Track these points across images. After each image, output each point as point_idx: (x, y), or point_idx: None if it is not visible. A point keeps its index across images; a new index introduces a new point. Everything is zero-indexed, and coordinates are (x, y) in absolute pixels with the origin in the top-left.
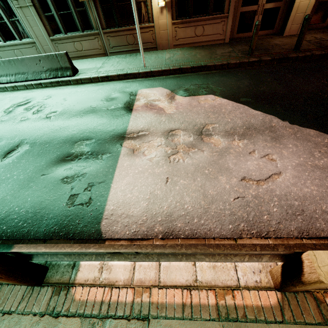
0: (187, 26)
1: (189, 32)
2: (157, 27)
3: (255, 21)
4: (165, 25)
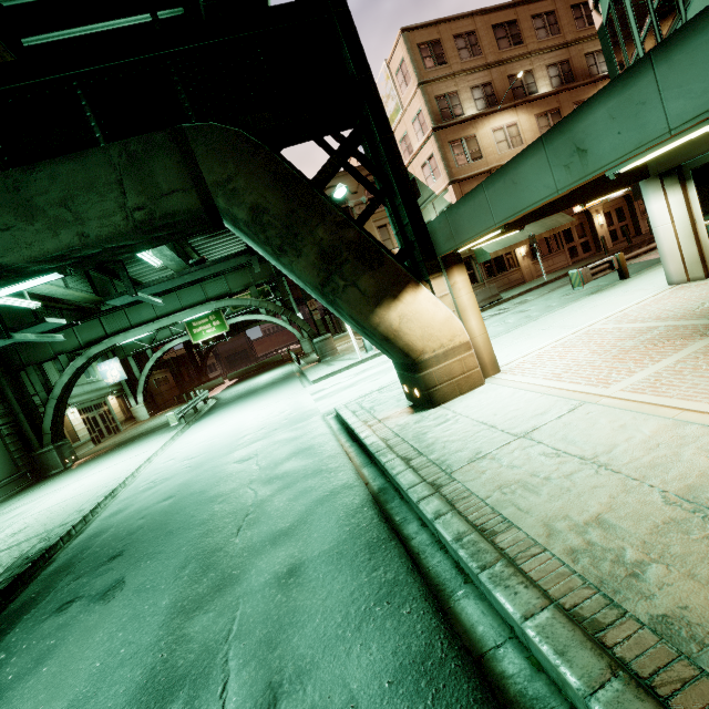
0: (542, 263)
1: (544, 265)
2: (522, 269)
3: (578, 250)
4: (527, 266)
